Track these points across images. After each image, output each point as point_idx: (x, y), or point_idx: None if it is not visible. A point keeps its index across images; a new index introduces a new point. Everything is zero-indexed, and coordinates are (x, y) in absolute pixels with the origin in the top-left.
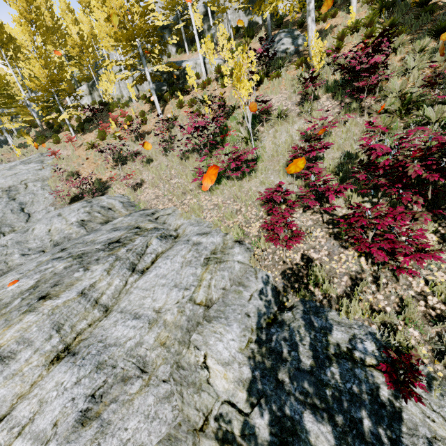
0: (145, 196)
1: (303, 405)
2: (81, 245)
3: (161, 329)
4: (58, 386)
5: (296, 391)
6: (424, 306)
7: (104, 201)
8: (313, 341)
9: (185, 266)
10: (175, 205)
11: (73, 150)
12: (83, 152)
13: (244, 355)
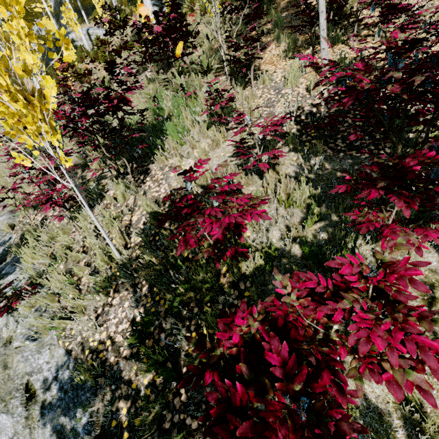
0: None
1: None
2: None
3: None
4: None
5: None
6: (80, 246)
7: None
8: None
9: None
10: None
11: None
12: None
13: None
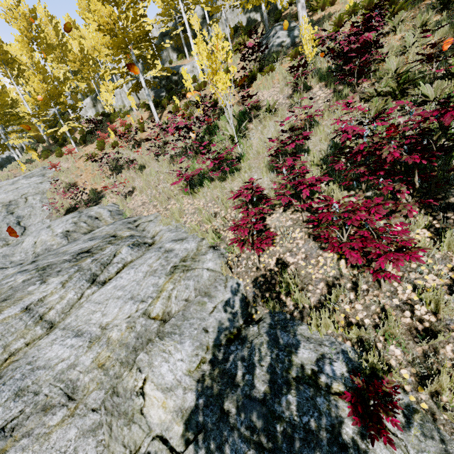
0: (134, 203)
1: (247, 444)
2: (51, 257)
3: (102, 348)
4: None
5: (242, 425)
6: (409, 318)
7: (93, 210)
8: (274, 361)
9: (148, 276)
10: (158, 211)
11: (73, 162)
12: (82, 164)
13: (193, 378)
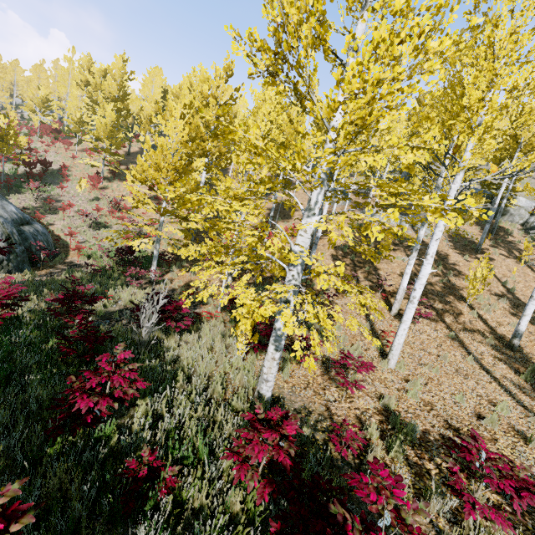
0: None
1: None
2: None
3: None
4: None
5: None
6: None
7: None
8: None
9: None
10: None
11: None
12: None
13: None
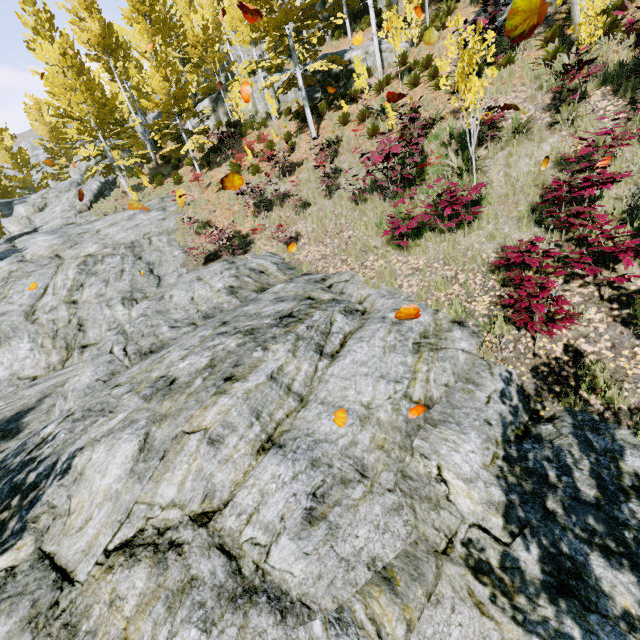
0: (306, 255)
1: (588, 546)
2: (244, 319)
3: (375, 428)
4: (275, 478)
5: (575, 526)
6: None
7: (251, 261)
8: (595, 466)
9: (388, 352)
10: (352, 269)
11: (200, 193)
12: (212, 195)
13: (490, 472)
